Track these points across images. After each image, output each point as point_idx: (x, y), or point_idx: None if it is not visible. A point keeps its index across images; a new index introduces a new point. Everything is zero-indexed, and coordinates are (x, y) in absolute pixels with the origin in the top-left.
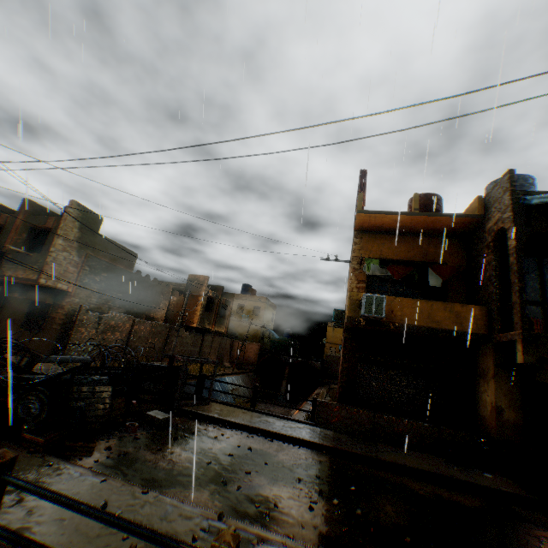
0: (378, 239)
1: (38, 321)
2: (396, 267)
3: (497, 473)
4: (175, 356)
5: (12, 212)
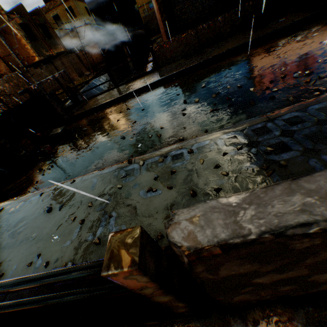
0: None
1: None
2: None
3: (287, 15)
4: (29, 88)
5: None
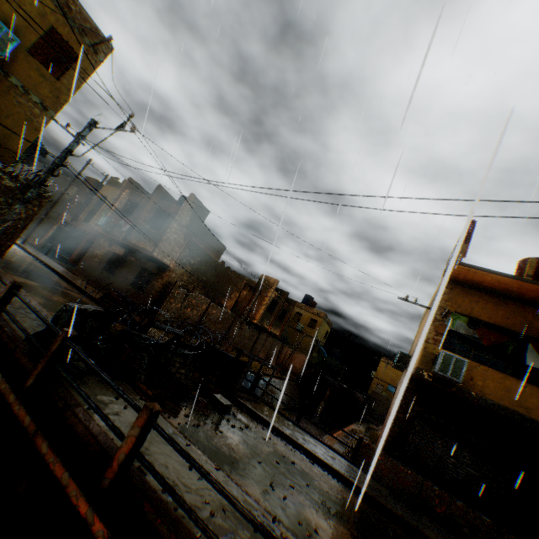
0: (470, 295)
1: (142, 284)
2: (486, 331)
3: None
4: (243, 351)
5: (145, 193)
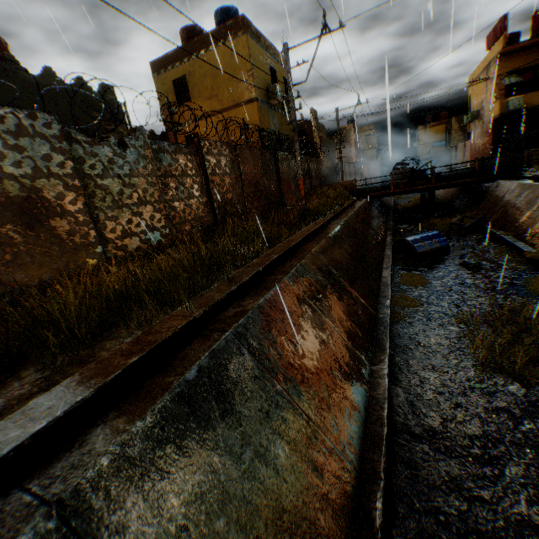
0: (511, 59)
1: None
2: (525, 75)
3: None
4: (420, 160)
5: None
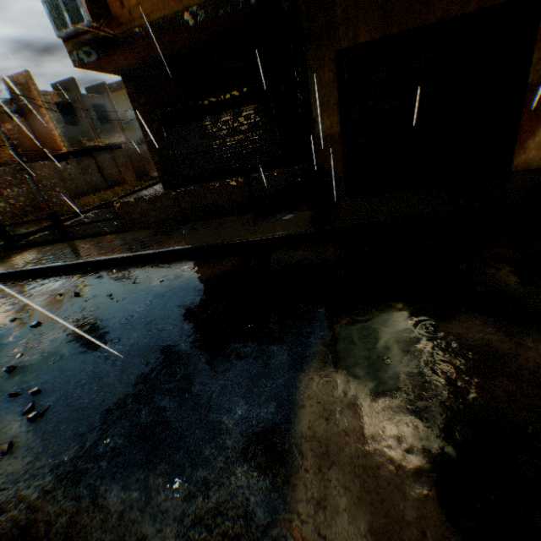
0: None
1: None
2: None
3: (304, 209)
4: None
5: None
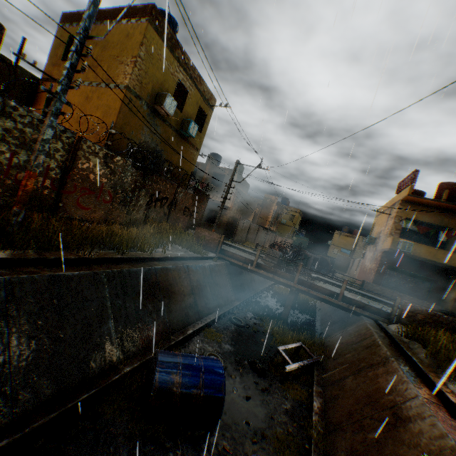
0: (413, 208)
1: (213, 220)
2: (421, 227)
3: None
4: (307, 253)
5: None
